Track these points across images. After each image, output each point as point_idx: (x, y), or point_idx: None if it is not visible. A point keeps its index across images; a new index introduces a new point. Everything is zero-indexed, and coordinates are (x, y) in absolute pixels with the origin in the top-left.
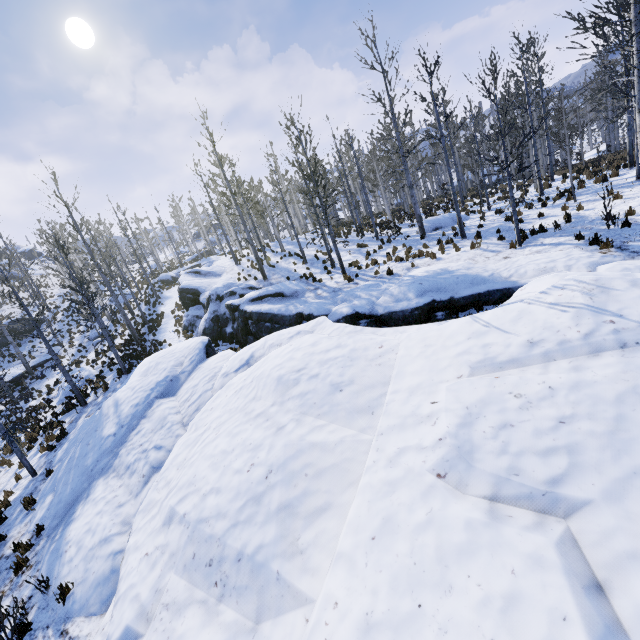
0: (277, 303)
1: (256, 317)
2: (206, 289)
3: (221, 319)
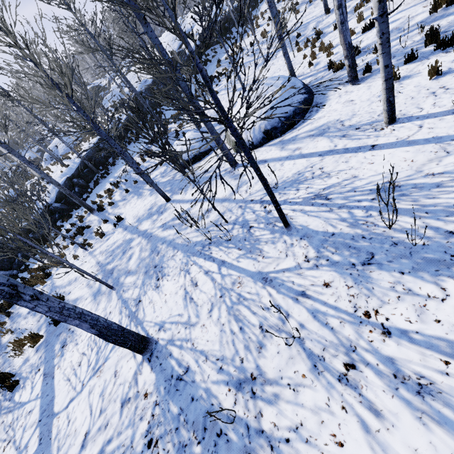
0: None
1: None
2: (102, 84)
3: None
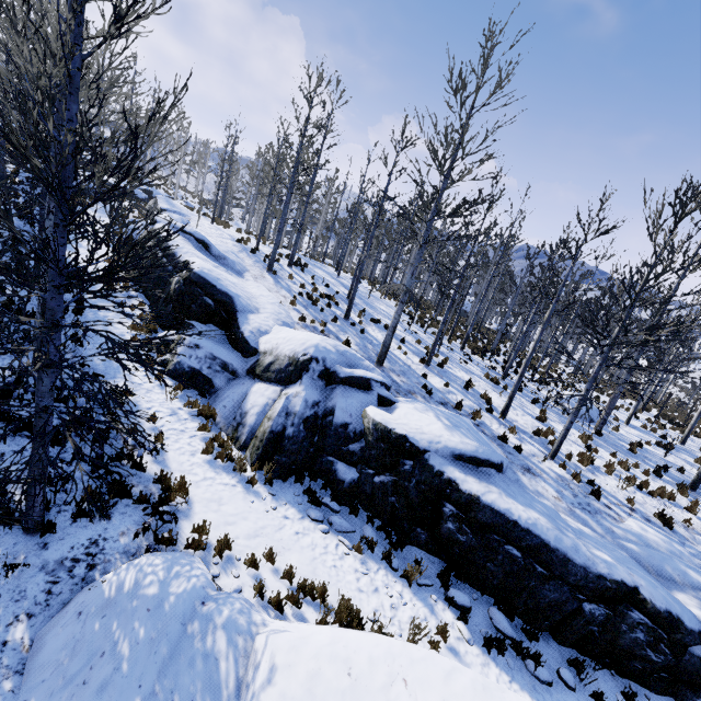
0: (516, 496)
1: (490, 520)
2: (247, 307)
3: (331, 433)
